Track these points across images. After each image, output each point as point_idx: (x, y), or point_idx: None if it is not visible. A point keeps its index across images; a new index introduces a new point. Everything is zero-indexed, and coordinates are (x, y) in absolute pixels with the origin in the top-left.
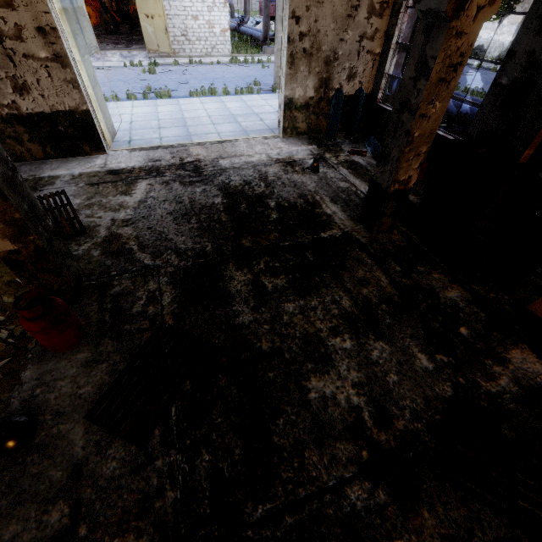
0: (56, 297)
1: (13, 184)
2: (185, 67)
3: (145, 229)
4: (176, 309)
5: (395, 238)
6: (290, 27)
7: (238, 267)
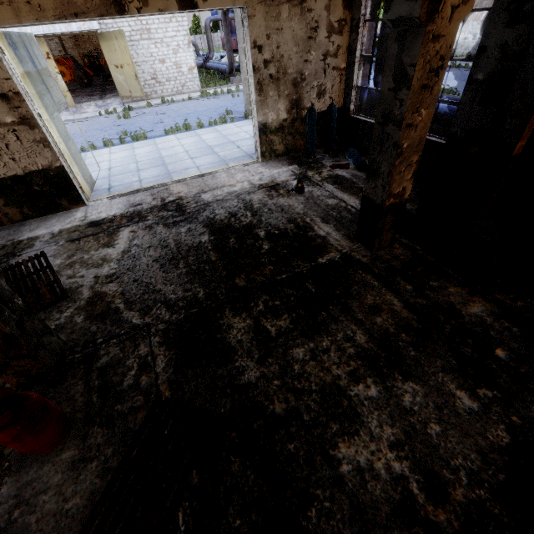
0: (29, 392)
1: None
2: (158, 107)
3: (130, 282)
4: (172, 375)
5: (398, 252)
6: (254, 56)
7: (235, 312)
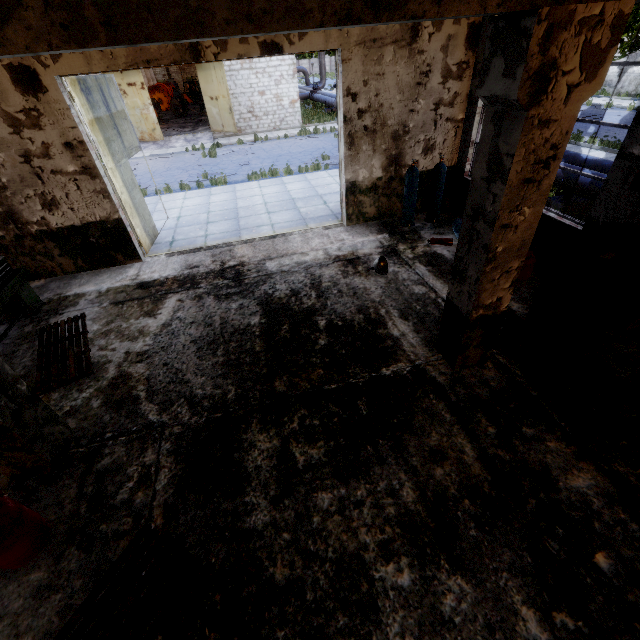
0: (6, 498)
1: None
2: (249, 145)
3: (160, 365)
4: (171, 498)
5: (489, 375)
6: (346, 105)
7: (263, 426)
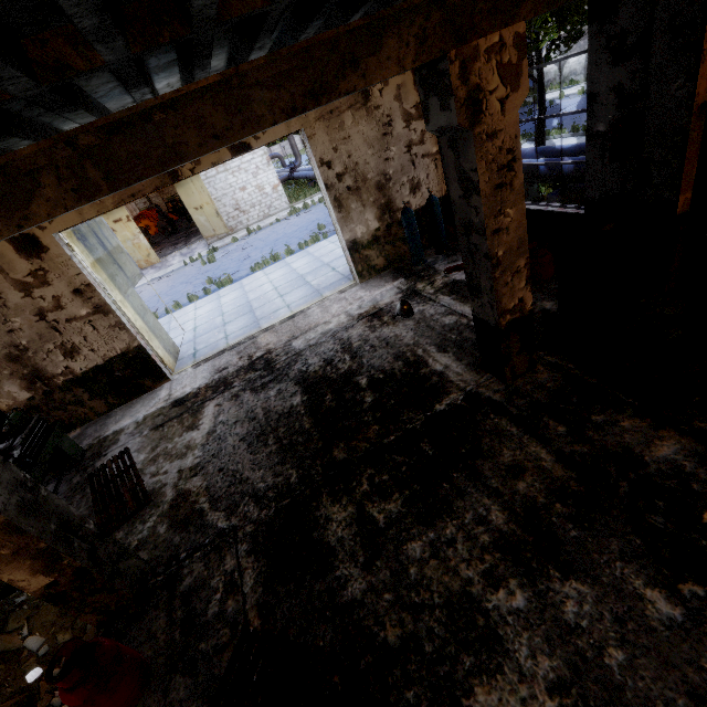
0: (101, 638)
1: (35, 506)
2: (244, 240)
3: (216, 472)
4: (262, 596)
5: (543, 378)
6: (324, 174)
7: (334, 497)
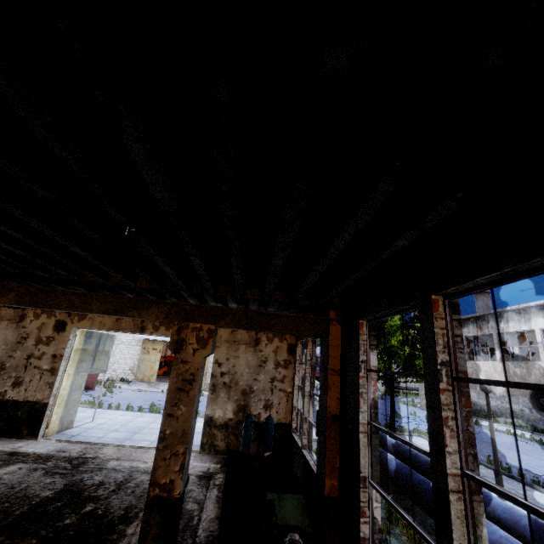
0: None
1: None
2: (206, 397)
3: None
4: None
5: None
6: (214, 368)
7: None
